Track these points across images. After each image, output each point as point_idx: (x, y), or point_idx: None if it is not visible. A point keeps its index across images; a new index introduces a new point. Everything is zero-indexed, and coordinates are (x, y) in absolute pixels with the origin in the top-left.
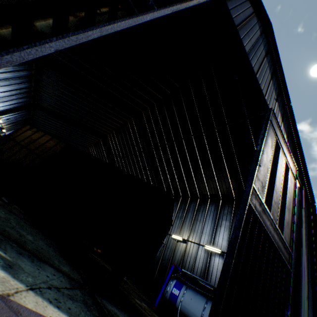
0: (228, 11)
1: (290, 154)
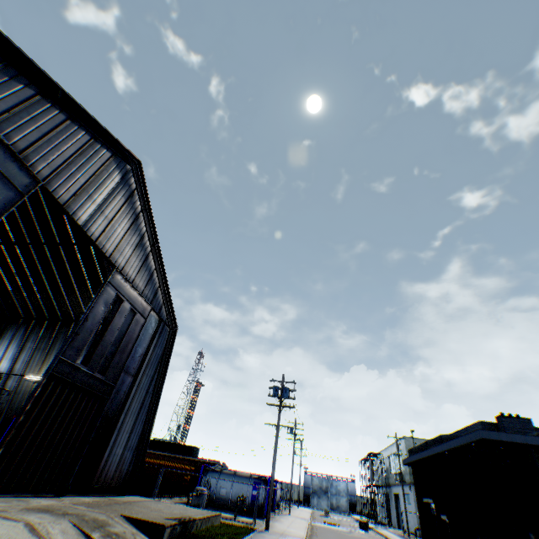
0: (51, 194)
1: (144, 298)
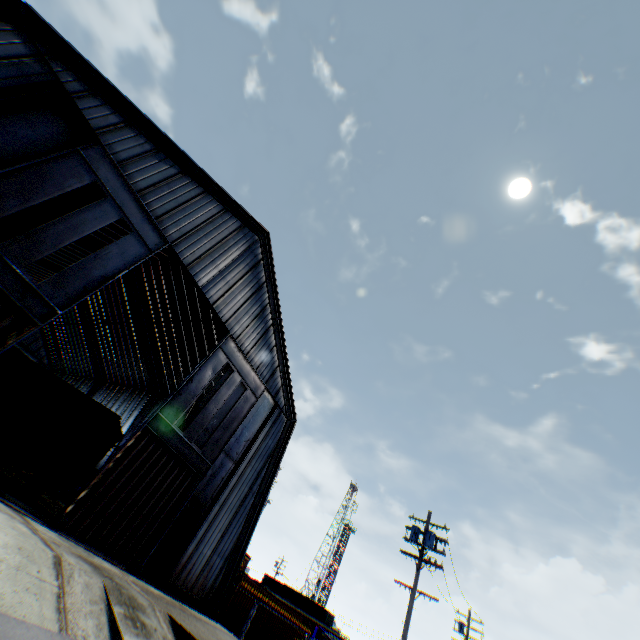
0: (176, 255)
1: (258, 374)
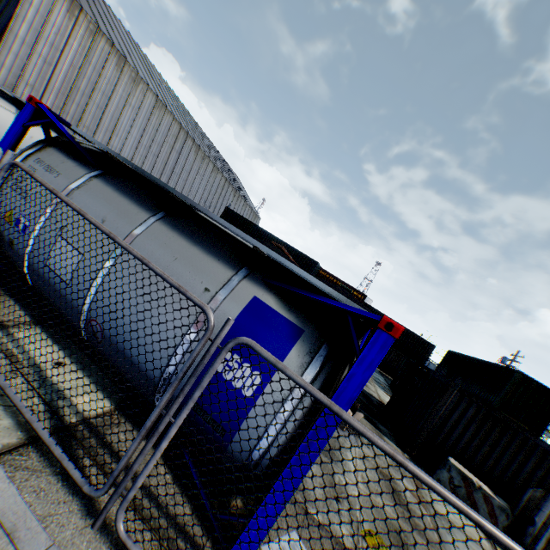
0: None
1: None
